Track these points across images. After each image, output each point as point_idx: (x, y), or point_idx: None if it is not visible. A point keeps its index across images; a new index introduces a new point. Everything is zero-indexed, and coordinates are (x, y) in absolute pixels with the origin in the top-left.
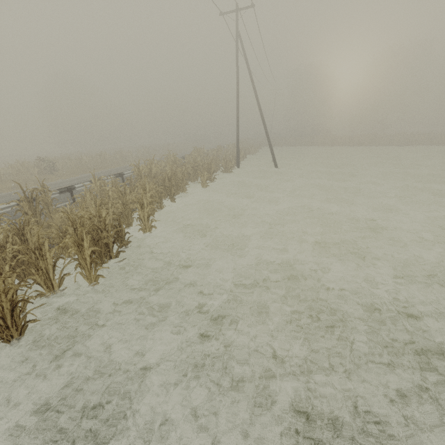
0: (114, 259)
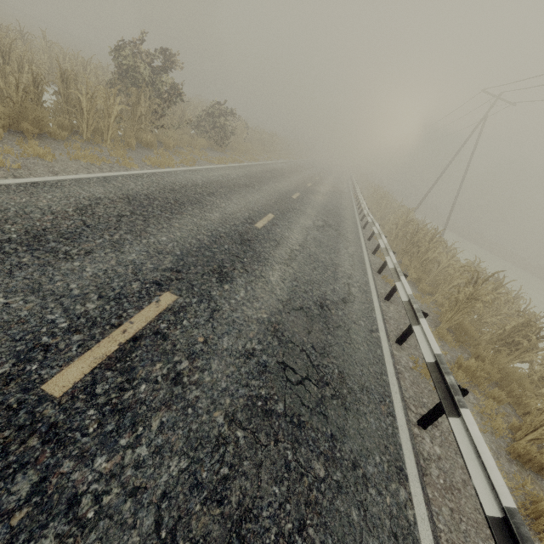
0: None
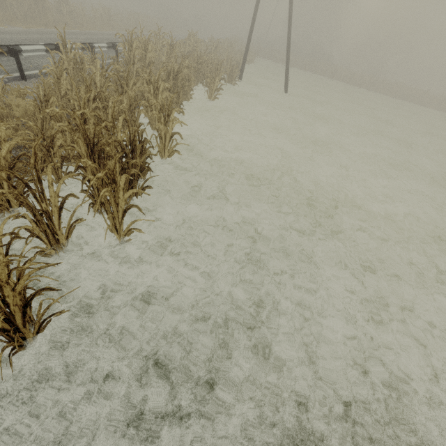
0: (136, 196)
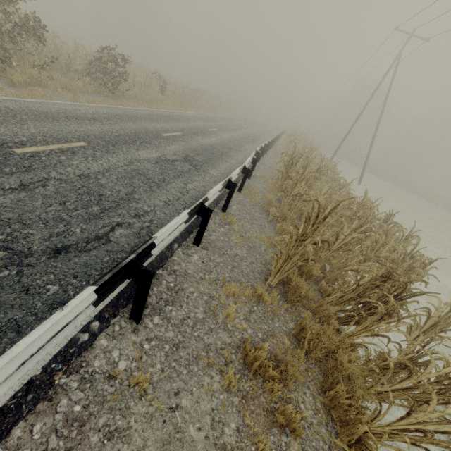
0: None
